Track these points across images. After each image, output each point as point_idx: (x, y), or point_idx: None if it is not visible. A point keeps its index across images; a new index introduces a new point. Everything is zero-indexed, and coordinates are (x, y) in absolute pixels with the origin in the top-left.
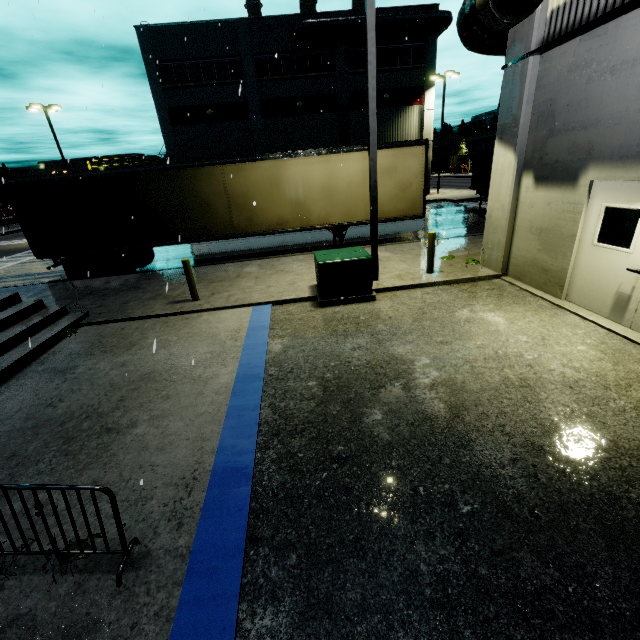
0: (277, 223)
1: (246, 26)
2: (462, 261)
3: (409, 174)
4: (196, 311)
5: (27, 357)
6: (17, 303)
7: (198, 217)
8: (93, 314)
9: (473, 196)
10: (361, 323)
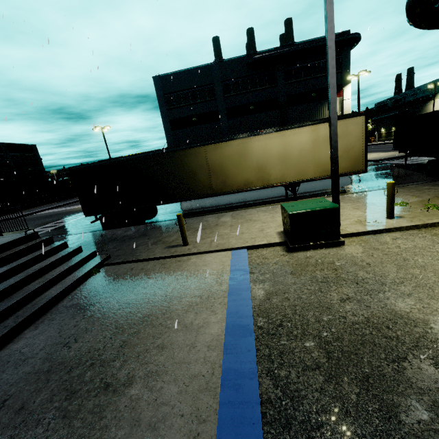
0: (244, 184)
1: (217, 66)
2: (418, 206)
3: (351, 139)
4: (186, 254)
5: (62, 293)
6: (65, 248)
7: (187, 183)
8: (113, 256)
9: (392, 156)
10: (339, 269)
